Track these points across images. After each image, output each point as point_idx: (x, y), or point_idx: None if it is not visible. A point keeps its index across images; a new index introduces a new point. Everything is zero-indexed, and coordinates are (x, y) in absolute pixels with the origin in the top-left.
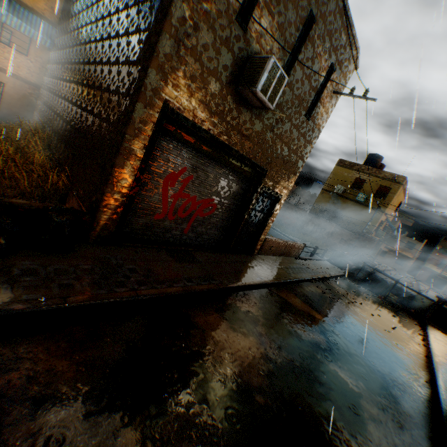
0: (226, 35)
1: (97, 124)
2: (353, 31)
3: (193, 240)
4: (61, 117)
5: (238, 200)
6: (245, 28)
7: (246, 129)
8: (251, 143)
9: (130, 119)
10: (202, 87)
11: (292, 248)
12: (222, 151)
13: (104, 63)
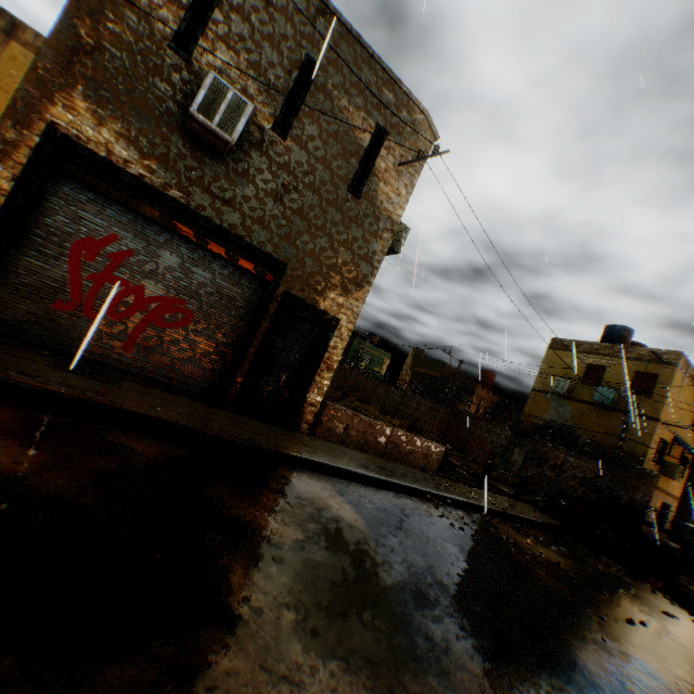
0: (155, 63)
1: None
2: (404, 88)
3: (148, 371)
4: None
5: (244, 315)
6: (186, 57)
7: (222, 189)
8: (237, 212)
9: None
10: (122, 118)
11: (411, 446)
12: (182, 219)
13: None
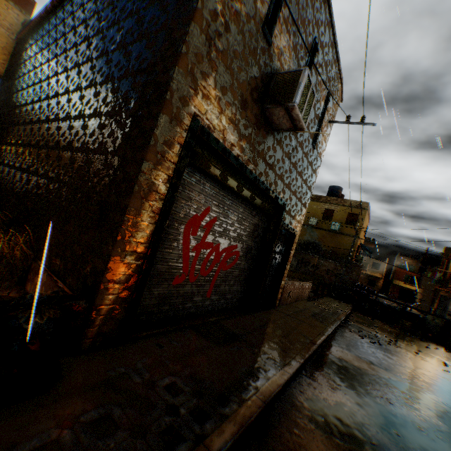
0: (254, 45)
1: (80, 160)
2: (340, 65)
3: (216, 304)
4: (11, 167)
5: (258, 243)
6: (270, 40)
7: (270, 156)
8: (273, 173)
9: (150, 138)
10: (232, 102)
11: (304, 289)
12: (247, 184)
13: (84, 88)
